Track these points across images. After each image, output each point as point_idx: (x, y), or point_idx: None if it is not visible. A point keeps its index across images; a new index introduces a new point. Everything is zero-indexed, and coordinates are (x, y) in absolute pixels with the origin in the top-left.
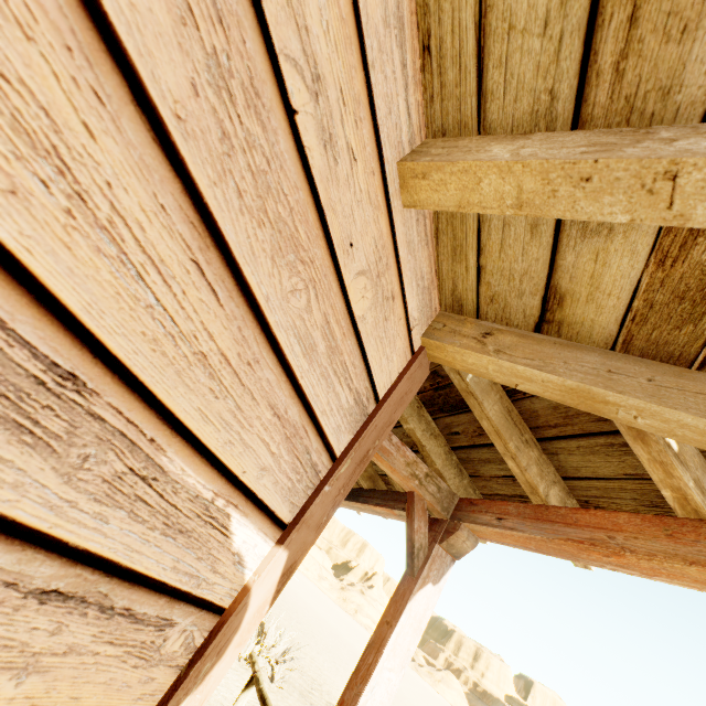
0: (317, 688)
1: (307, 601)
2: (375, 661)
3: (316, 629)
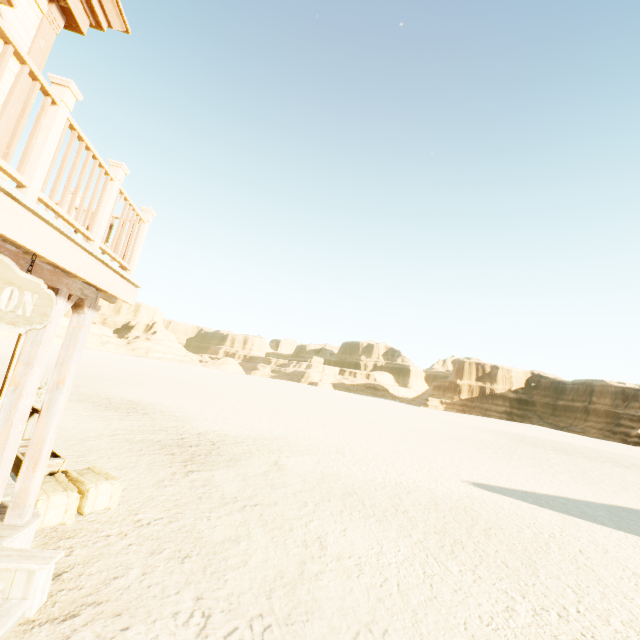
0: (95, 397)
1: (90, 363)
2: (16, 353)
3: (99, 374)
